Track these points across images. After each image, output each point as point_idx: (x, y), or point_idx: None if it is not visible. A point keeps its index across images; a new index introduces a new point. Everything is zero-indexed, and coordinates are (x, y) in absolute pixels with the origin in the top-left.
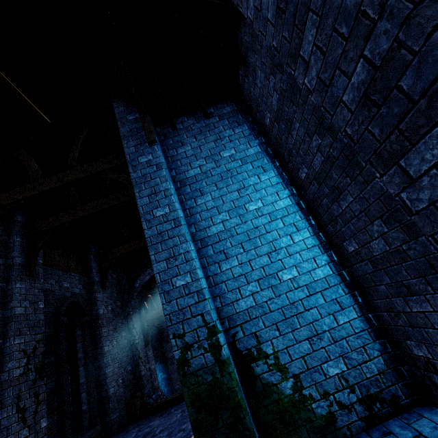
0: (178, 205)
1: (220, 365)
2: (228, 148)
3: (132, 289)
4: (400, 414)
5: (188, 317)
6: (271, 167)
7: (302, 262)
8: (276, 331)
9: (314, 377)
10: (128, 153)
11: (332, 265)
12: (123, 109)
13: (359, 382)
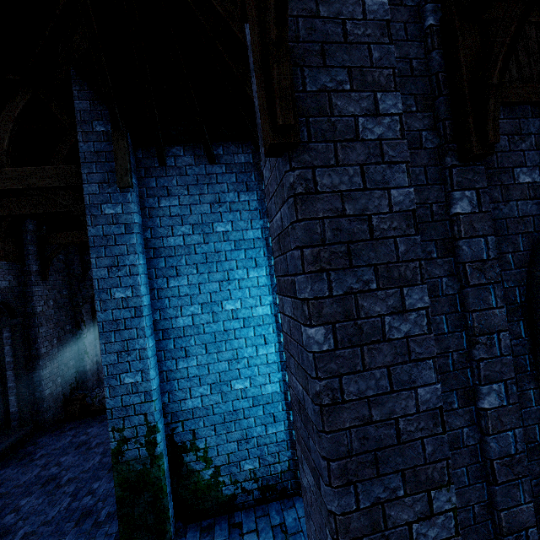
0: (145, 289)
1: (152, 459)
2: (225, 221)
3: (85, 277)
4: (283, 499)
5: (131, 414)
6: (265, 263)
7: (257, 375)
8: (212, 431)
9: (231, 469)
10: (88, 192)
11: (283, 384)
12: (88, 106)
13: (264, 477)
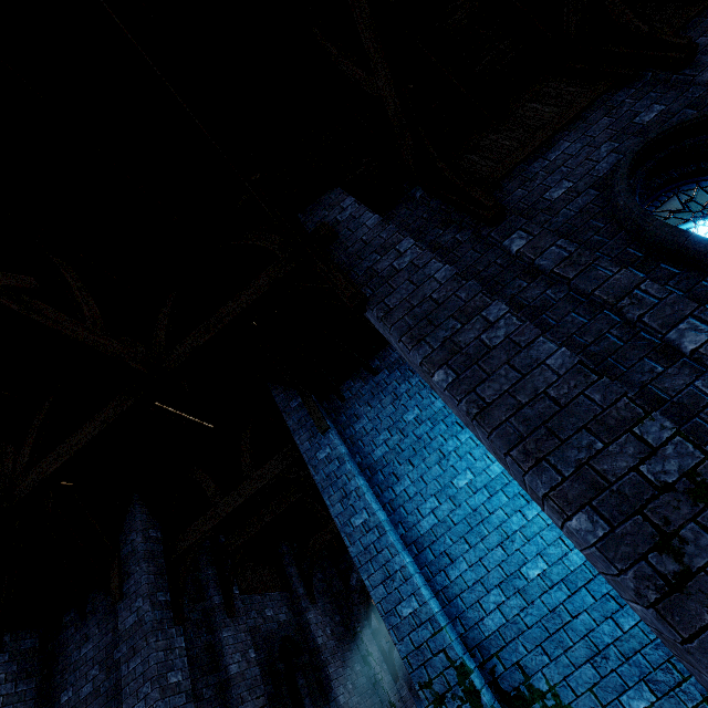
0: (376, 505)
1: None
2: (411, 408)
3: (349, 590)
4: None
5: (429, 656)
6: None
7: (546, 547)
8: (543, 656)
9: None
10: (304, 451)
11: None
12: (284, 396)
13: None
